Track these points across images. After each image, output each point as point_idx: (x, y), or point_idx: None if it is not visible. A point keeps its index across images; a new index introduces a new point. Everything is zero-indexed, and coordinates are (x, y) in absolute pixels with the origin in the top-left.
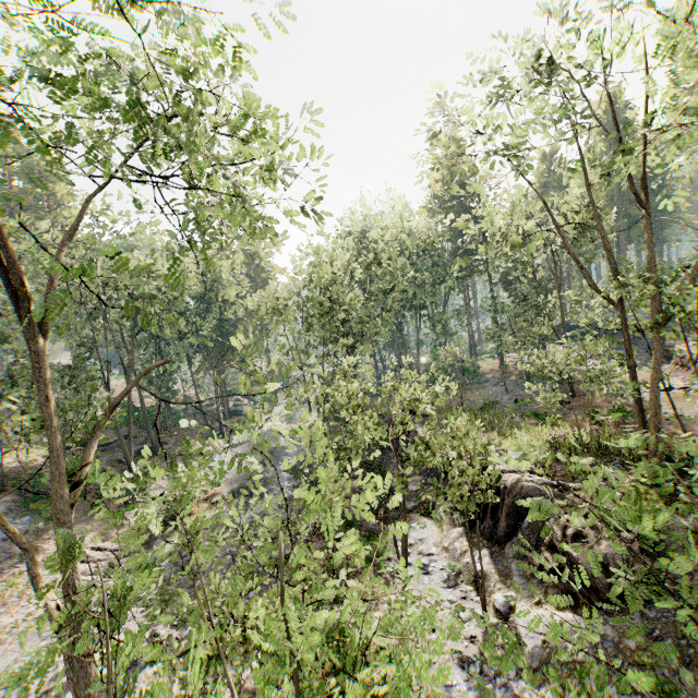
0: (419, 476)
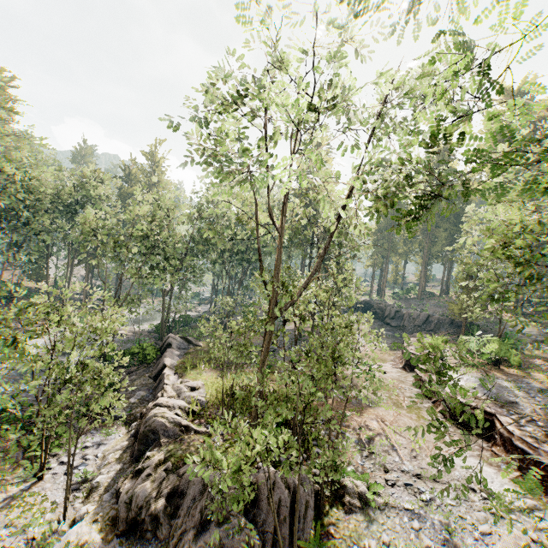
0: (144, 391)
